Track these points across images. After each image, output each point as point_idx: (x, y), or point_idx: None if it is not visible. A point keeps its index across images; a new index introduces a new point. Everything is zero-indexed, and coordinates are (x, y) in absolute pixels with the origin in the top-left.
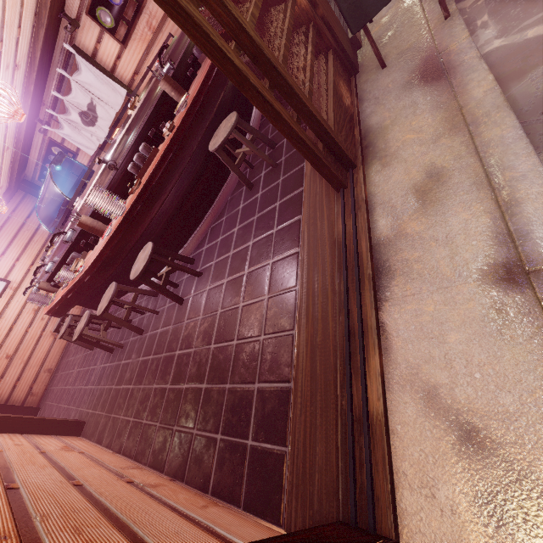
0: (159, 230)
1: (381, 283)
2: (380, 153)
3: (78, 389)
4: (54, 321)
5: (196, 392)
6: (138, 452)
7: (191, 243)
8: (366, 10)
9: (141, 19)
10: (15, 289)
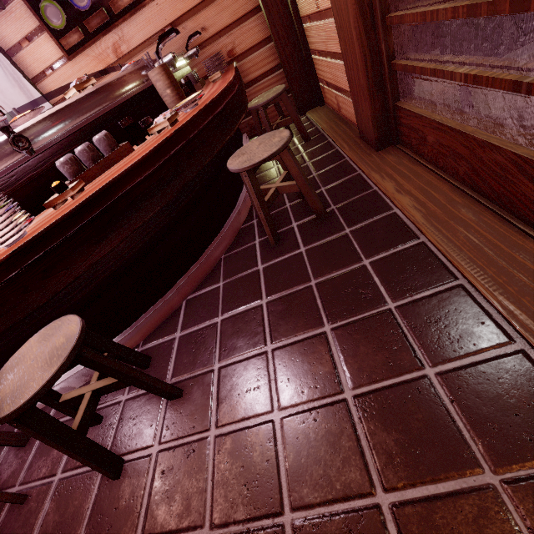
0: (84, 293)
1: None
2: None
3: None
4: None
5: None
6: None
7: (143, 324)
8: None
9: (107, 36)
10: None
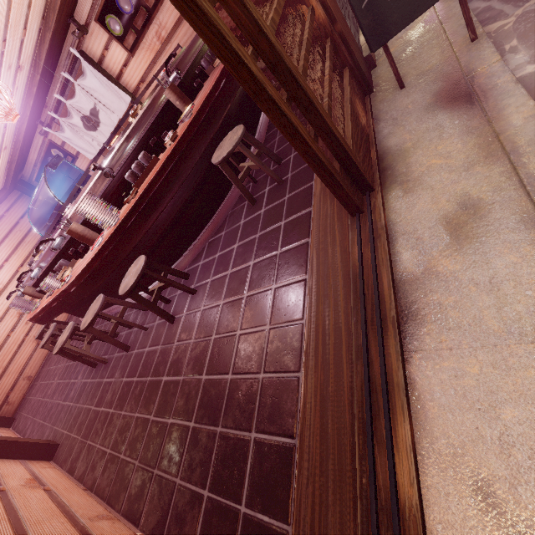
0: (153, 242)
1: (407, 329)
2: (401, 177)
3: (56, 403)
4: (39, 326)
5: (182, 430)
6: (112, 494)
7: (187, 256)
8: (387, 28)
9: (150, 28)
10: (1, 291)
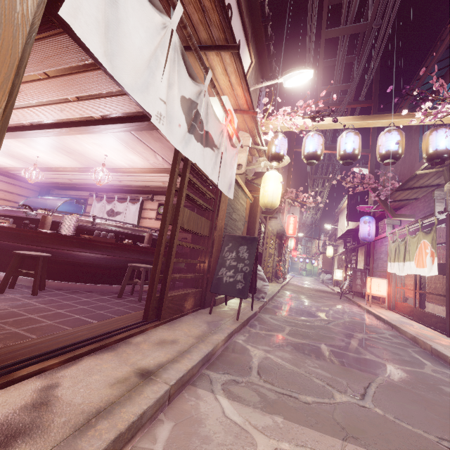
0: (60, 259)
1: (104, 350)
2: (173, 326)
3: None
4: None
5: None
6: None
7: (58, 283)
8: (219, 289)
9: None
10: None
